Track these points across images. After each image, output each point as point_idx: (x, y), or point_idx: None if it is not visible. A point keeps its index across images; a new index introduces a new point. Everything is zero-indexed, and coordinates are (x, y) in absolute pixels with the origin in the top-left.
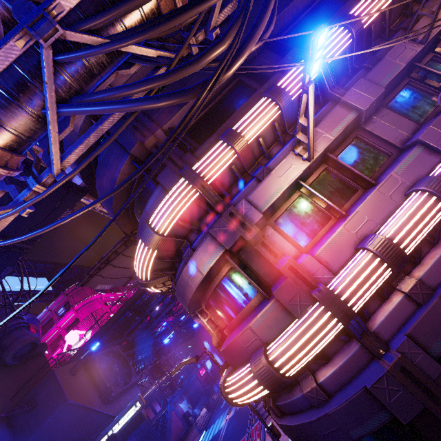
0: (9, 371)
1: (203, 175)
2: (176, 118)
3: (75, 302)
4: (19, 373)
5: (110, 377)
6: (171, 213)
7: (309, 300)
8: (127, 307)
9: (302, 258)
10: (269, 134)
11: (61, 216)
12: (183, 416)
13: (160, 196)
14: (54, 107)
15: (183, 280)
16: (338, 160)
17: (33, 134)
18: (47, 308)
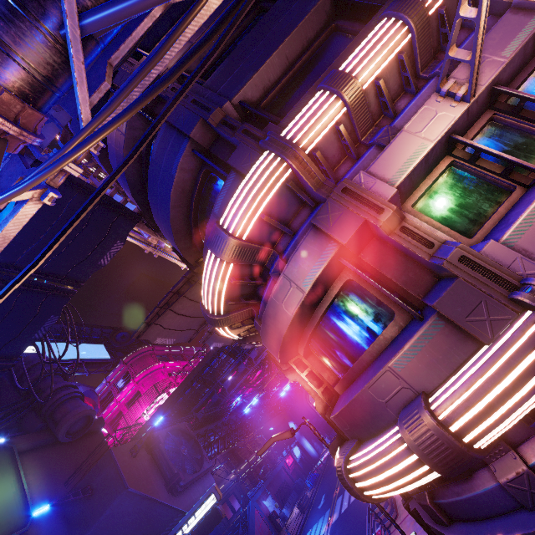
0: (63, 450)
1: (296, 142)
2: (250, 86)
3: (135, 372)
4: (74, 452)
5: (177, 462)
6: (252, 204)
7: (508, 311)
8: (195, 376)
9: (477, 249)
10: (392, 76)
11: (111, 250)
12: (269, 517)
13: (234, 187)
14: (75, 14)
15: (273, 307)
16: (520, 93)
17: (51, 72)
18: (105, 379)
